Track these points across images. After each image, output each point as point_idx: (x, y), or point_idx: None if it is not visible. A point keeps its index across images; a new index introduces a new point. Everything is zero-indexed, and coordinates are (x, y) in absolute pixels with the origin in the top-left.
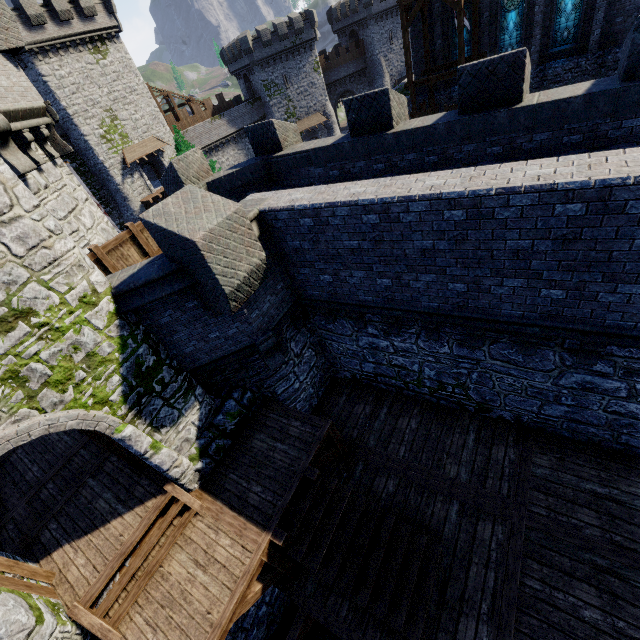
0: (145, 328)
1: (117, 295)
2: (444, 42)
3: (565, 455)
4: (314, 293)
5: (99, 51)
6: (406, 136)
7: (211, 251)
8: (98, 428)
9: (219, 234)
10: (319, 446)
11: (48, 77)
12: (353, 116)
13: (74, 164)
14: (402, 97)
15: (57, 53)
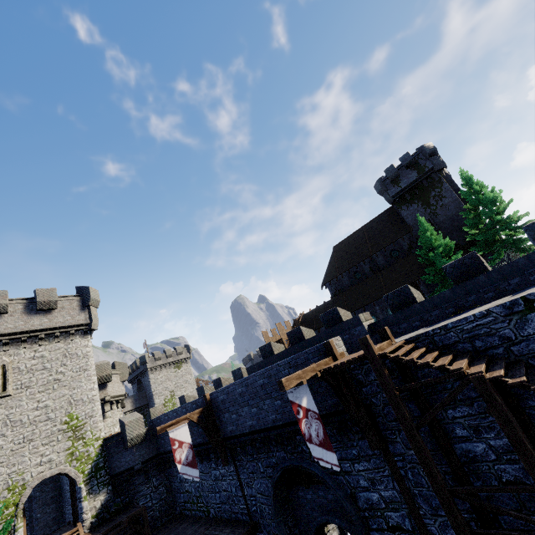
0: (106, 453)
1: (104, 440)
2: None
3: (220, 524)
4: (162, 449)
5: (178, 367)
6: None
7: (128, 426)
8: (77, 479)
9: (132, 422)
10: (134, 513)
11: (152, 379)
12: (198, 392)
13: (145, 419)
14: (212, 387)
15: (160, 369)
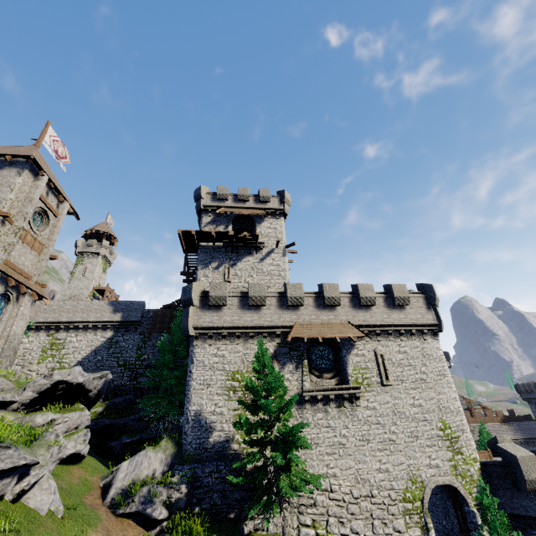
0: (486, 481)
1: (481, 463)
2: None
3: None
4: None
5: None
6: None
7: (521, 462)
8: (467, 500)
9: (525, 458)
10: None
11: None
12: None
13: None
14: None
15: None
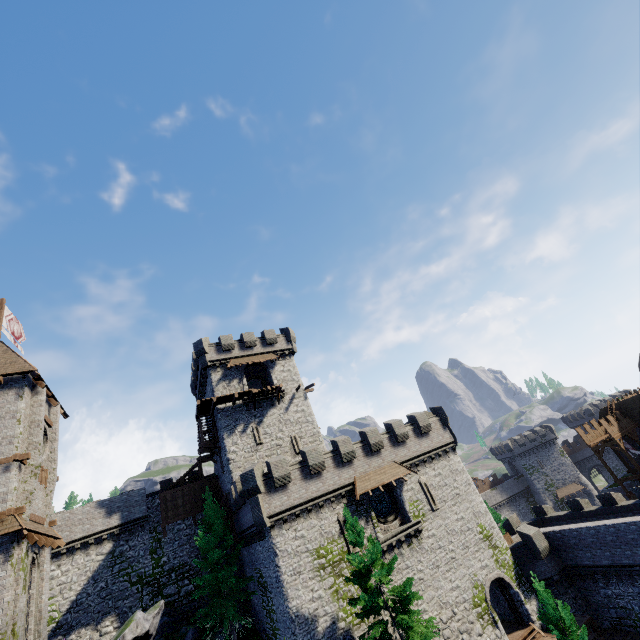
0: (517, 562)
1: (511, 549)
2: (637, 454)
3: None
4: (570, 563)
5: None
6: (589, 512)
7: (534, 538)
8: (511, 584)
9: (535, 534)
10: (586, 621)
11: None
12: (569, 505)
13: None
14: (585, 500)
15: None
